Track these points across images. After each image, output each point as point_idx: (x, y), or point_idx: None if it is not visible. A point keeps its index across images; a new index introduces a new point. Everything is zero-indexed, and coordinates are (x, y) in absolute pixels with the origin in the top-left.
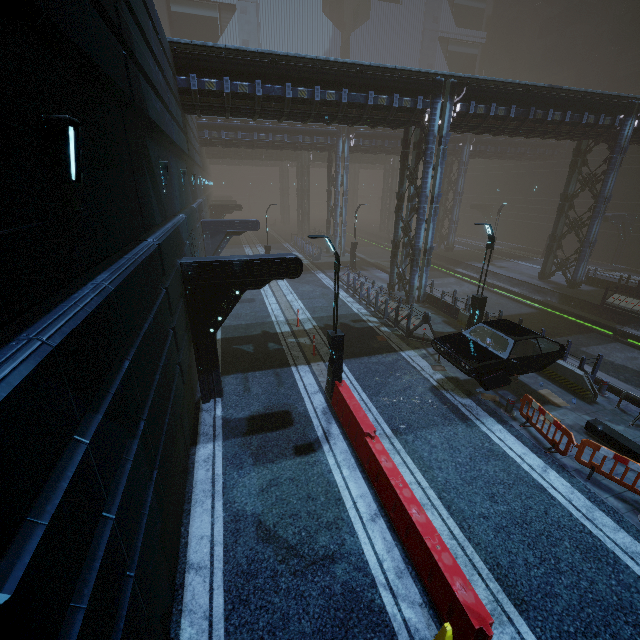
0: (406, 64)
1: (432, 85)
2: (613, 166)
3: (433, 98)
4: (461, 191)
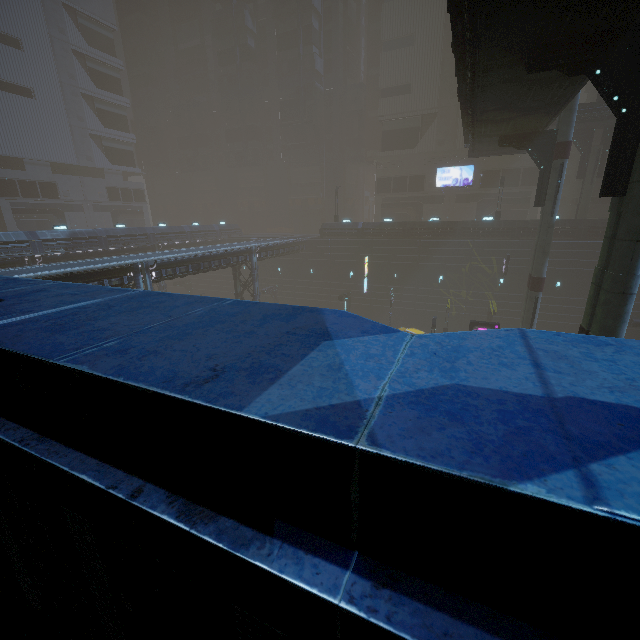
0: (61, 154)
1: (132, 268)
2: (255, 279)
3: (134, 273)
4: (164, 285)
